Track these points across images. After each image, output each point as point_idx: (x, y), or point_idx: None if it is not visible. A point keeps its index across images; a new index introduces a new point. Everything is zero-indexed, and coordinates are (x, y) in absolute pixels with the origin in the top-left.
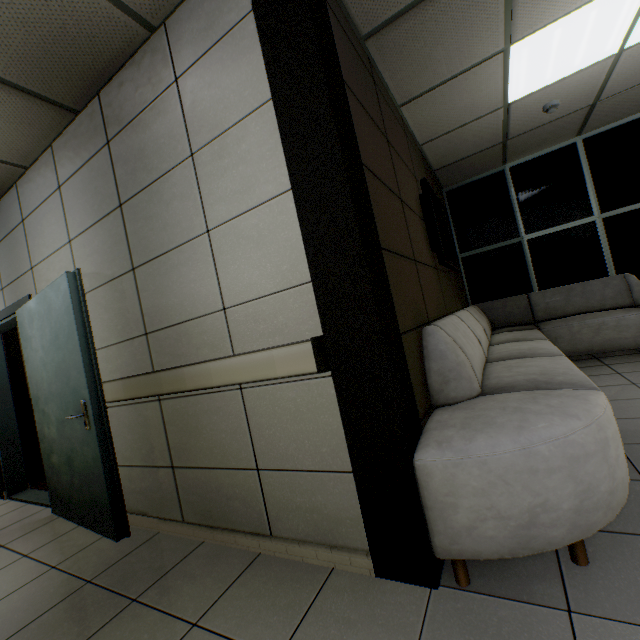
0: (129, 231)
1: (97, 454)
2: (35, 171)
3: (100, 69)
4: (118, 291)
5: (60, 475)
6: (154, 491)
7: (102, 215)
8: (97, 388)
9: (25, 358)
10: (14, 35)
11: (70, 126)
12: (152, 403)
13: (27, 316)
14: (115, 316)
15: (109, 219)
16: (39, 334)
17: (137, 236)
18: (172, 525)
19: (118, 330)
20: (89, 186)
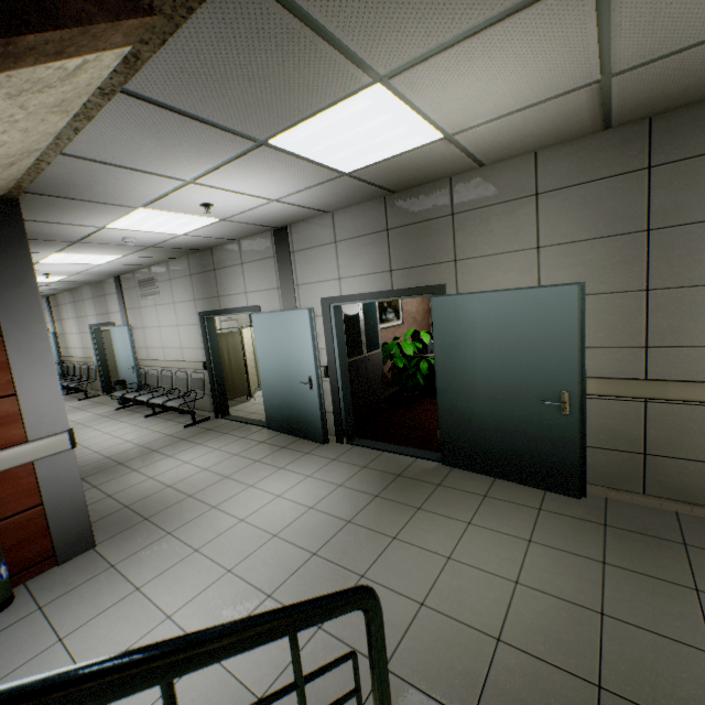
0: (653, 256)
1: (572, 434)
2: (492, 171)
3: (692, 101)
4: (610, 304)
5: (475, 439)
6: (604, 467)
7: (608, 233)
8: (580, 384)
9: (436, 339)
10: (684, 82)
11: (579, 139)
12: (631, 402)
13: (459, 306)
14: (596, 325)
15: (620, 239)
16: (482, 325)
17: (666, 262)
18: (628, 495)
19: (596, 337)
20: (594, 203)
